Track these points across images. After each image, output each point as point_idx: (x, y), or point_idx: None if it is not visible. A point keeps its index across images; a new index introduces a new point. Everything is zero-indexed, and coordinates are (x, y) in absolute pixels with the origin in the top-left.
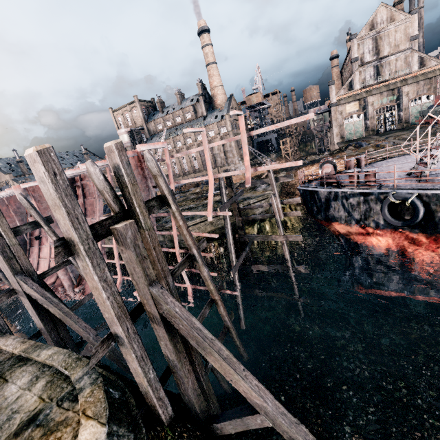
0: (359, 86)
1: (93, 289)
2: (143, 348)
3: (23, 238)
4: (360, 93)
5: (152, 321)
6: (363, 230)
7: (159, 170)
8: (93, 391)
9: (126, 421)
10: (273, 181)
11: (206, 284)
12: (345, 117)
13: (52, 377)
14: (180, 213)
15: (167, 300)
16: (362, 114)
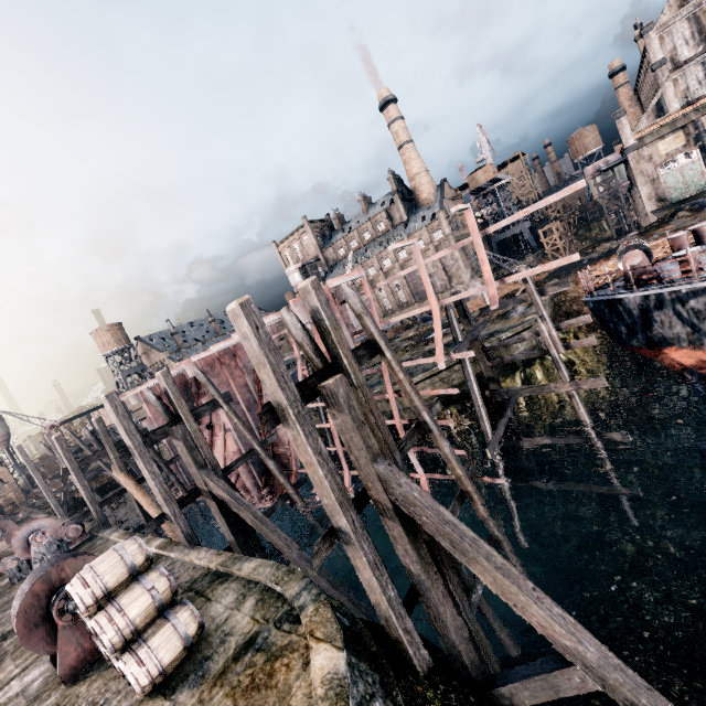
0: (679, 105)
1: (307, 466)
2: (375, 550)
3: None
4: (683, 115)
5: (382, 514)
6: None
7: (363, 306)
8: (318, 609)
9: (366, 656)
10: (535, 296)
11: (450, 467)
12: (660, 163)
13: (262, 594)
14: (398, 362)
15: (399, 480)
16: (696, 150)
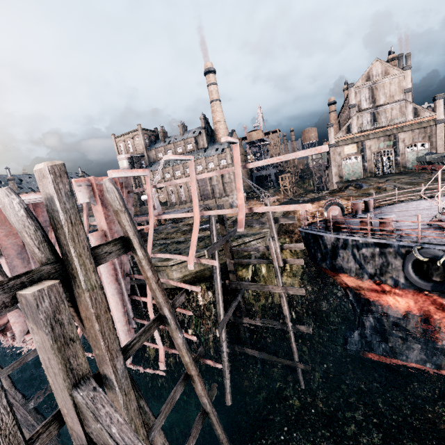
0: (357, 130)
1: None
2: None
3: None
4: (358, 136)
5: (76, 442)
6: (377, 287)
7: (122, 204)
8: None
9: None
10: (272, 222)
11: (180, 354)
12: (343, 158)
13: None
14: (149, 261)
15: (99, 411)
16: (360, 156)
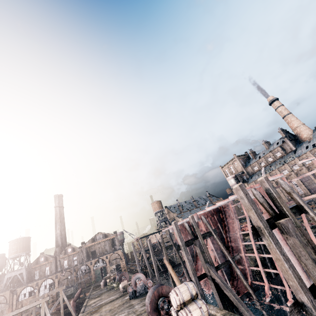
0: None
1: (277, 260)
2: None
3: (192, 248)
4: None
5: None
6: None
7: (290, 188)
8: None
9: None
10: None
11: None
12: None
13: None
14: None
15: None
16: None
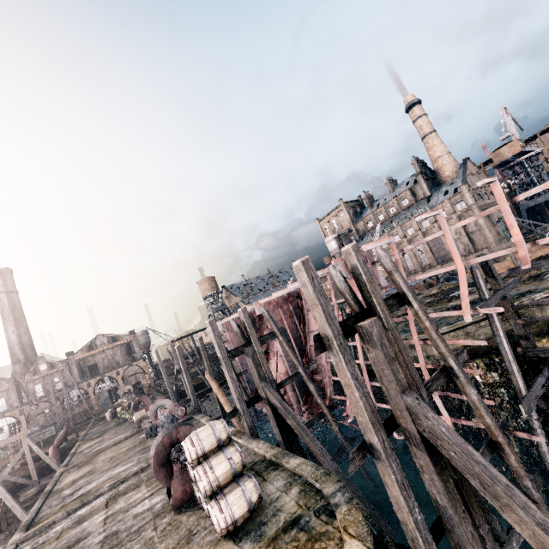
0: None
1: (346, 387)
2: (402, 472)
3: None
4: None
5: (409, 441)
6: None
7: (393, 265)
8: (350, 510)
9: None
10: None
11: (477, 414)
12: None
13: (304, 486)
14: (424, 312)
15: (427, 414)
16: None
